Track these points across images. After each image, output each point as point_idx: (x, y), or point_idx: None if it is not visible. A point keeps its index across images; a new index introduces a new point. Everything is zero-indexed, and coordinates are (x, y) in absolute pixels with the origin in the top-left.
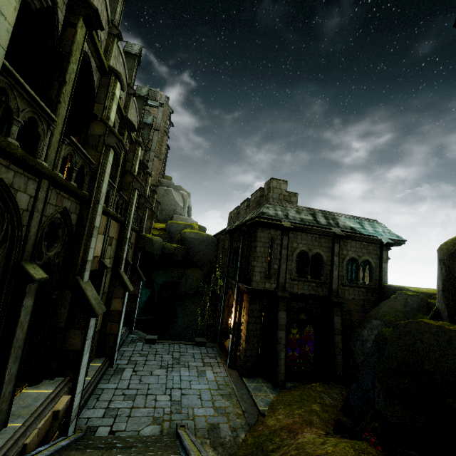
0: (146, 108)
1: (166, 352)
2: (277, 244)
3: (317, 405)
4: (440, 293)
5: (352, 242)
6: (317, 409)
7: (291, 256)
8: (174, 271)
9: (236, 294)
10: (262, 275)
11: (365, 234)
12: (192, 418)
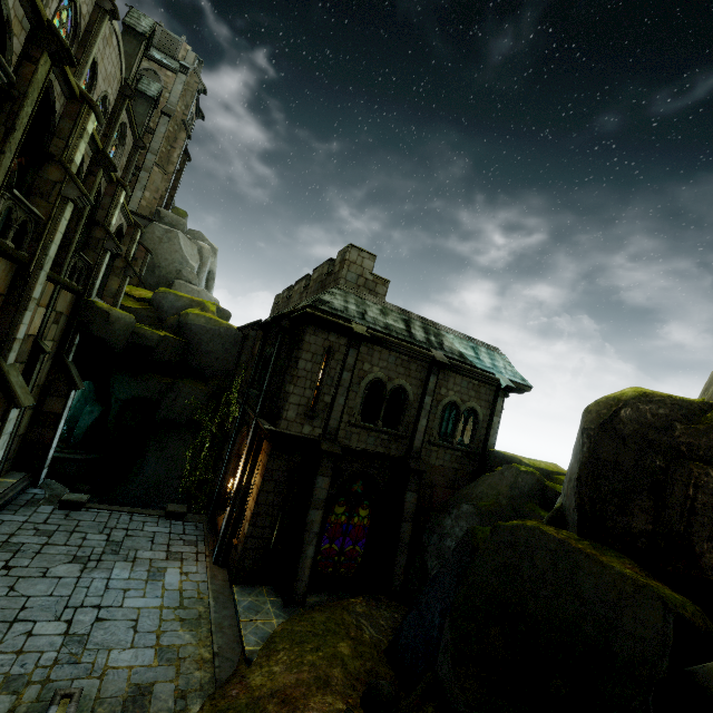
0: (151, 66)
1: (98, 528)
2: (337, 360)
3: (347, 645)
4: (573, 484)
5: (457, 377)
6: (345, 652)
7: (356, 385)
8: (153, 380)
9: (251, 437)
10: (301, 410)
11: (479, 367)
12: (100, 674)
